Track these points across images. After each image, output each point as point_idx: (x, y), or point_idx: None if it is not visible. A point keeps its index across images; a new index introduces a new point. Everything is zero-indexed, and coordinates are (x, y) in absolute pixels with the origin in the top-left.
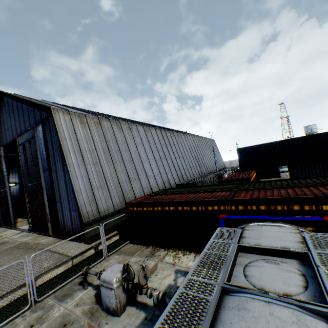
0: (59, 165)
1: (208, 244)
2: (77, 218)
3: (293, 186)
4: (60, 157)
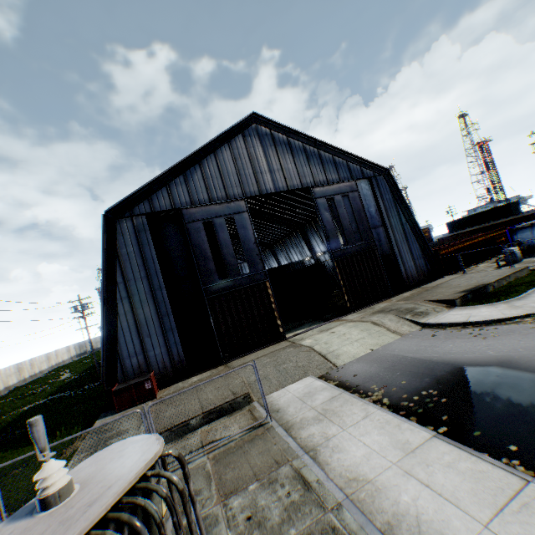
0: (395, 221)
1: (531, 222)
2: (422, 264)
3: (472, 235)
4: (395, 213)
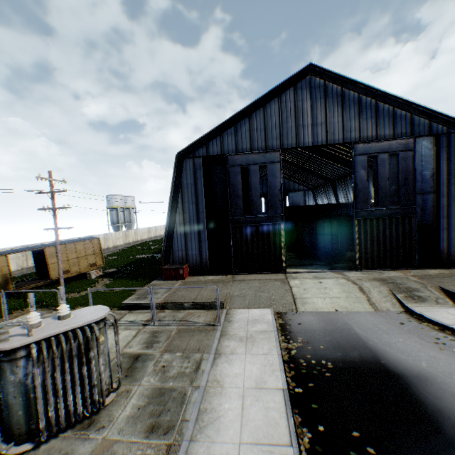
0: None
1: None
2: None
3: None
4: None
